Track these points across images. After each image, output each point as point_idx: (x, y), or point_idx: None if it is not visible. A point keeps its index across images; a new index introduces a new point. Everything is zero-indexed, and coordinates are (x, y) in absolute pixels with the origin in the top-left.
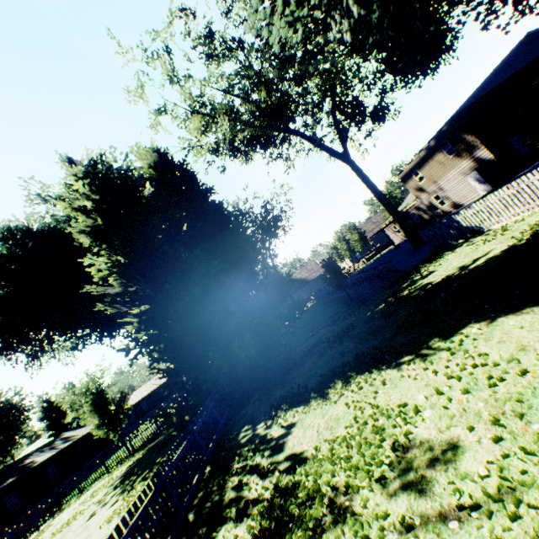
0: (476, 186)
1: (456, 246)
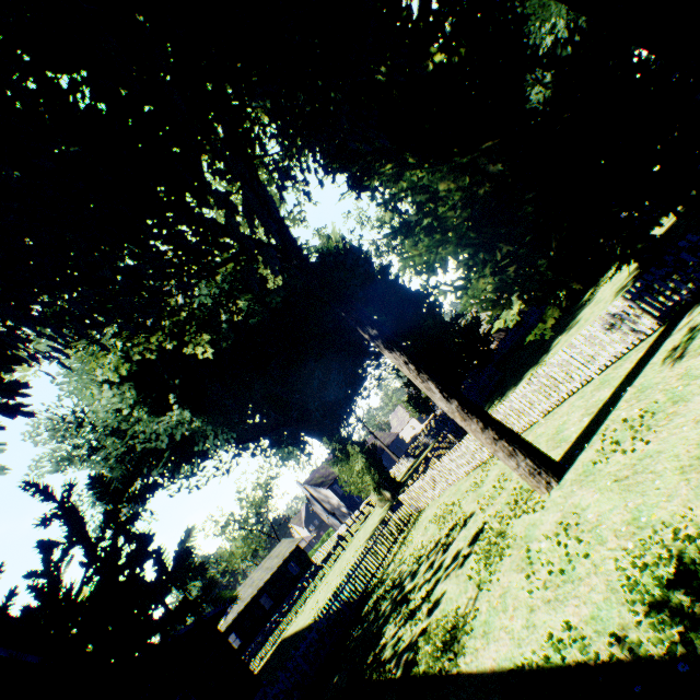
0: None
1: None
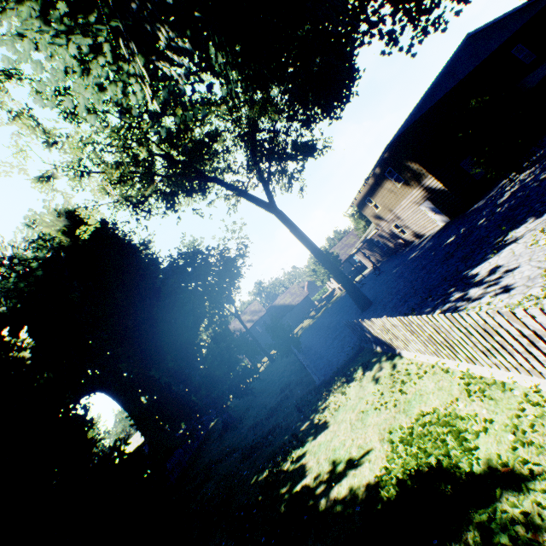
0: (433, 216)
1: (370, 361)
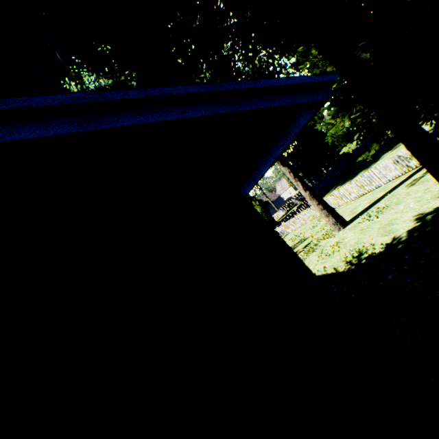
0: None
1: None
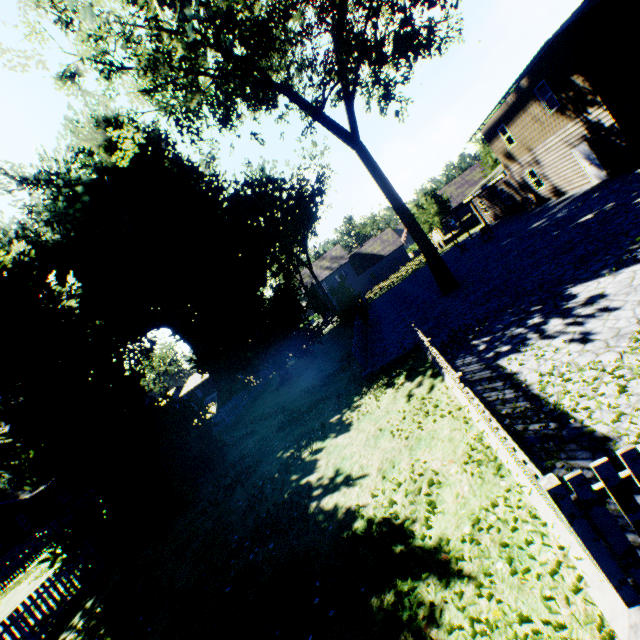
0: (586, 168)
1: (415, 370)
